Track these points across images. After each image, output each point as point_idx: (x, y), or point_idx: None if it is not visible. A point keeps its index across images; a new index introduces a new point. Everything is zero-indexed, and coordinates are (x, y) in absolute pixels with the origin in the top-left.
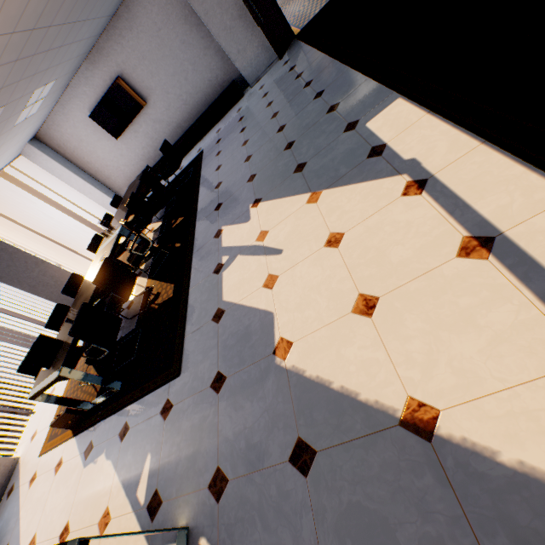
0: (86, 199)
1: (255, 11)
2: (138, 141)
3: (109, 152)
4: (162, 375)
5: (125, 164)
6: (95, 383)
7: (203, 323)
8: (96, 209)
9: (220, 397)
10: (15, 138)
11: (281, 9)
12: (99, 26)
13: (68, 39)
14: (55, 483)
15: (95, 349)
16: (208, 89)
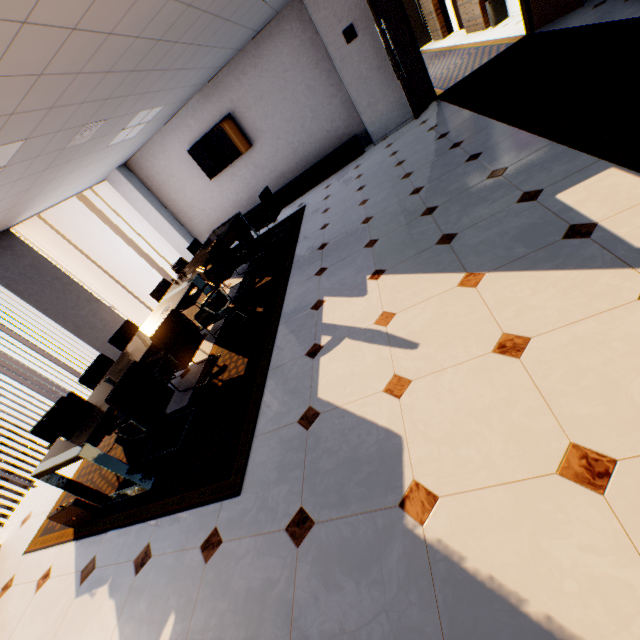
0: (160, 239)
1: (397, 63)
2: (233, 185)
3: (199, 192)
4: (212, 487)
5: (212, 208)
6: (121, 474)
7: (285, 423)
8: (169, 251)
9: (301, 554)
10: (105, 160)
11: None
12: (223, 58)
13: (190, 63)
14: (32, 606)
15: (132, 425)
16: (324, 141)
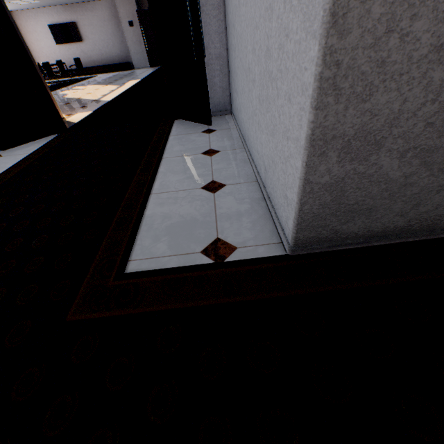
0: None
1: (146, 44)
2: (68, 53)
3: (49, 47)
4: None
5: (54, 58)
6: None
7: None
8: None
9: None
10: None
11: None
12: (77, 1)
13: None
14: None
15: None
16: (116, 57)
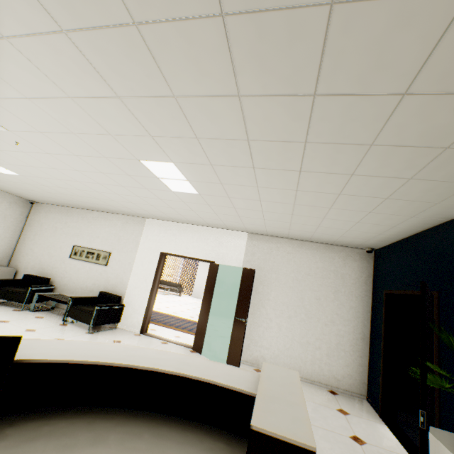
0: None
1: None
2: None
3: None
4: None
5: None
6: None
7: None
8: None
9: None
10: None
11: (154, 313)
12: None
13: None
14: None
15: None
16: None
